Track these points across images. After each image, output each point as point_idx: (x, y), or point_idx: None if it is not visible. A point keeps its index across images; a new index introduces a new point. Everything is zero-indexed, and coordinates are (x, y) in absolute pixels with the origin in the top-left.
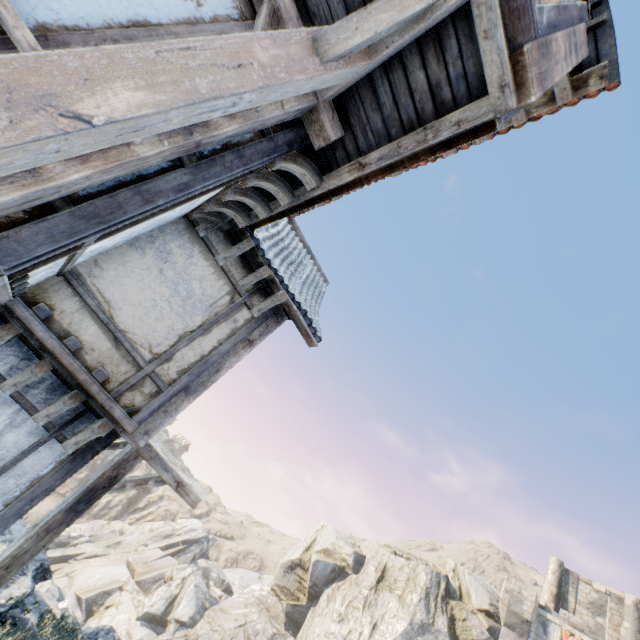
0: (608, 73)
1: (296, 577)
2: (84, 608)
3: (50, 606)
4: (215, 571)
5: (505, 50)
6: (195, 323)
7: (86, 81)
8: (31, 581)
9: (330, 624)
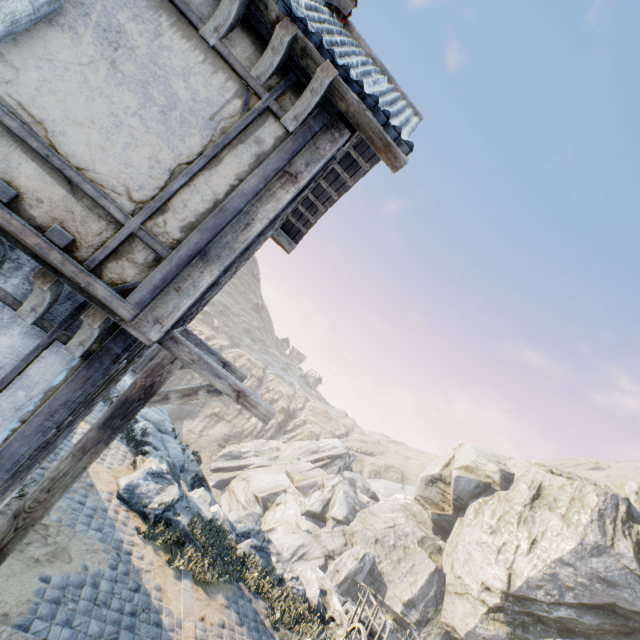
0: None
1: (438, 490)
2: (261, 504)
3: (202, 510)
4: (359, 481)
5: None
6: (191, 149)
7: None
8: (178, 490)
9: (480, 535)
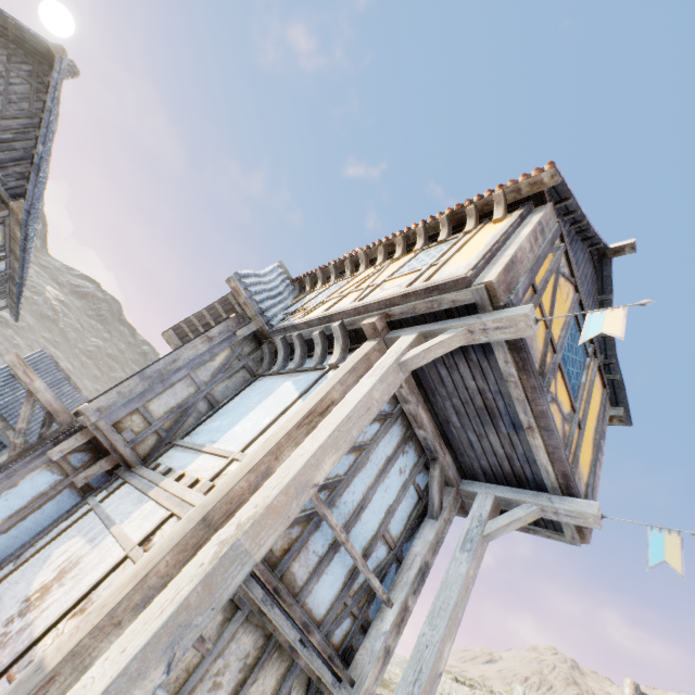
0: (624, 416)
1: None
2: None
3: None
4: None
5: (574, 529)
6: None
7: (440, 656)
8: None
9: None
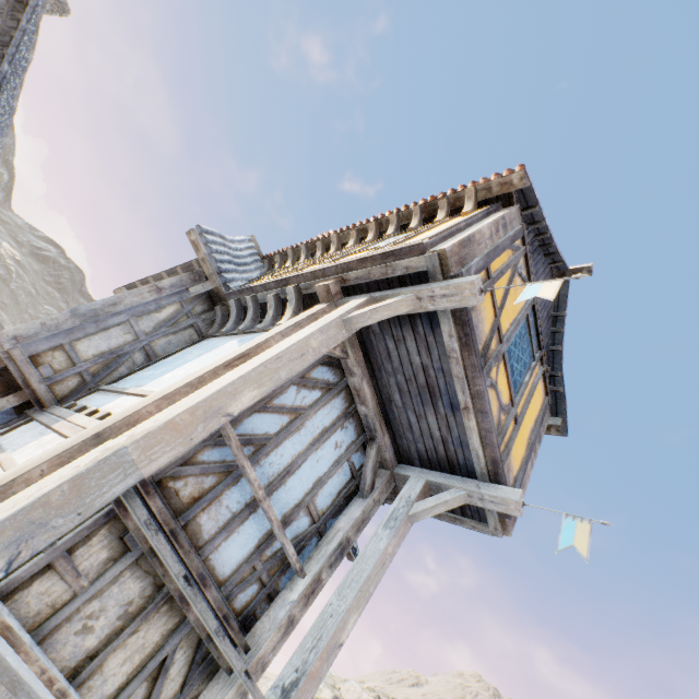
0: (561, 426)
1: None
2: None
3: None
4: None
5: (497, 519)
6: None
7: (343, 627)
8: None
9: None
